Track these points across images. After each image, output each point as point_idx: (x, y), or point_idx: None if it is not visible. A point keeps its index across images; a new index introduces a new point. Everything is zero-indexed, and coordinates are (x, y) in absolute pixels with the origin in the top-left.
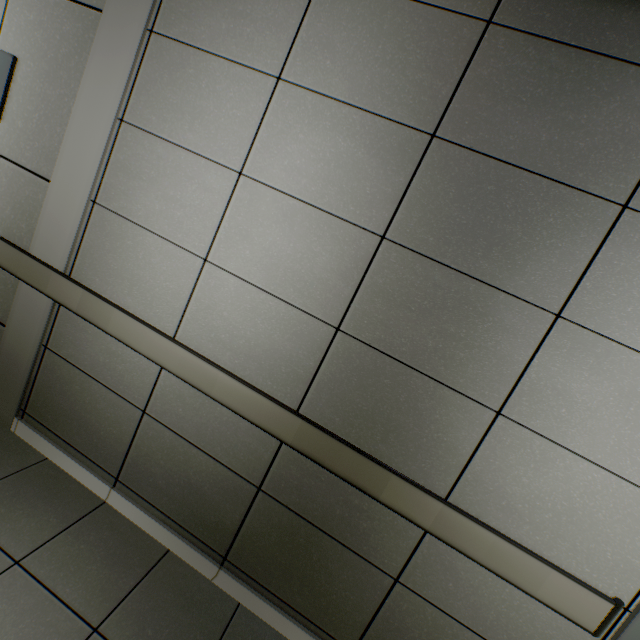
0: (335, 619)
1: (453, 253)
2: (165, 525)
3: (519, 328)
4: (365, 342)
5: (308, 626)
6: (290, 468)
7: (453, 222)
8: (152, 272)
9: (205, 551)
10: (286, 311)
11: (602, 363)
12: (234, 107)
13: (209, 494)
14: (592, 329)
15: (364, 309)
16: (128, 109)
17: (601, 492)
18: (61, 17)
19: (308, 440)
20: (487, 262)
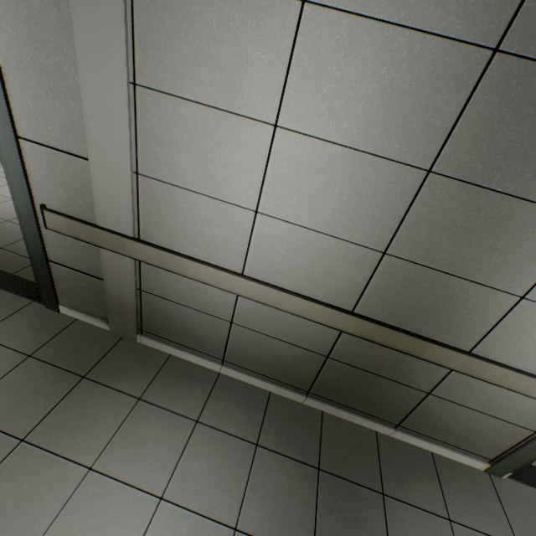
0: (386, 413)
1: (501, 177)
2: (264, 380)
3: None
4: (409, 260)
5: (368, 417)
6: (349, 344)
7: (505, 147)
8: (210, 227)
9: (294, 390)
10: (336, 244)
11: None
12: (255, 48)
13: (291, 362)
14: None
15: (408, 235)
16: (137, 69)
17: None
18: None
19: (364, 330)
20: (535, 182)
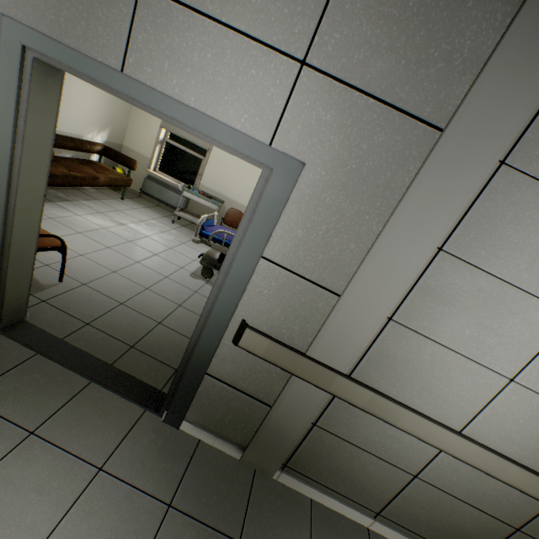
0: None
1: None
2: None
3: None
4: None
5: None
6: None
7: None
8: (447, 382)
9: None
10: None
11: None
12: None
13: (468, 528)
14: None
15: None
16: (450, 239)
17: None
18: (372, 123)
19: None
20: None
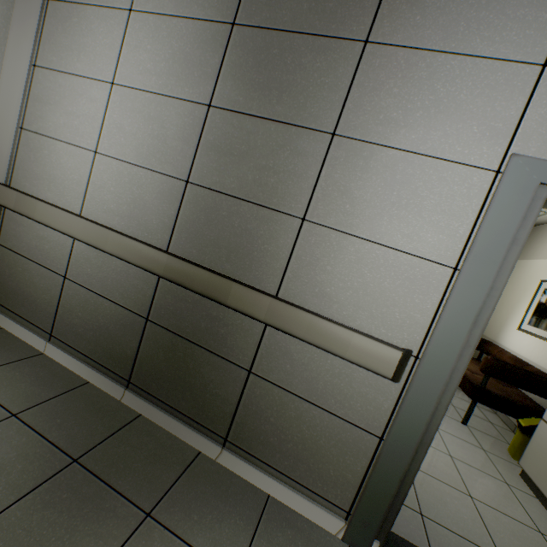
0: (210, 414)
1: (257, 106)
2: (86, 364)
3: (309, 150)
4: (207, 187)
5: (192, 425)
6: (167, 298)
7: (254, 83)
8: (62, 170)
9: (115, 379)
10: (152, 177)
11: (369, 163)
12: (104, 38)
13: (114, 332)
14: (358, 139)
15: (203, 162)
16: (38, 57)
17: (384, 265)
18: None
19: (174, 269)
20: (280, 106)
